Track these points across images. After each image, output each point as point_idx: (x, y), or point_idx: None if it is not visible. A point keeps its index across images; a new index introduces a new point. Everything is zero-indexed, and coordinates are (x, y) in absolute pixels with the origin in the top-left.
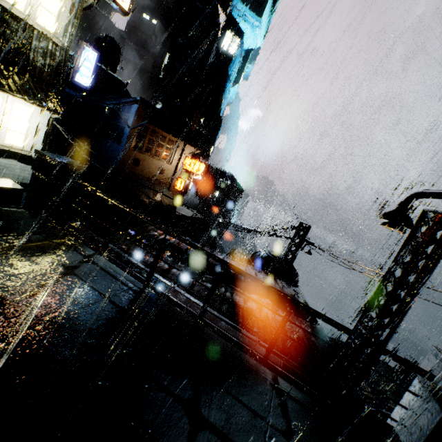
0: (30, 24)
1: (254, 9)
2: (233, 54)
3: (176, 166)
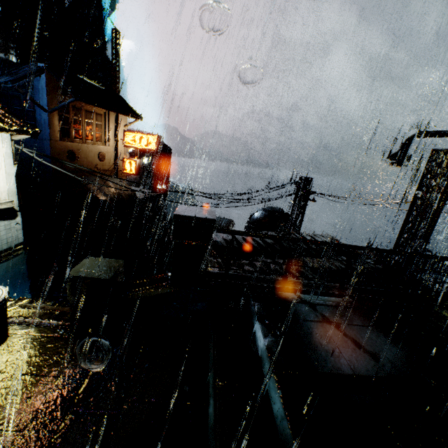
0: None
1: None
2: None
3: (115, 145)
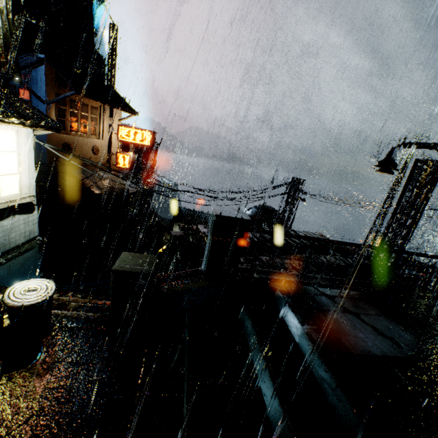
0: None
1: None
2: None
3: (109, 139)
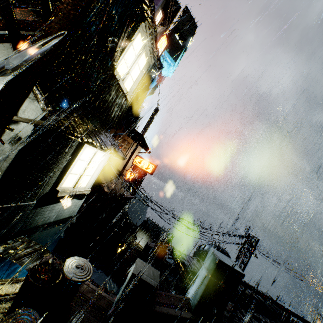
0: (122, 89)
1: (172, 56)
2: (154, 77)
3: (127, 160)
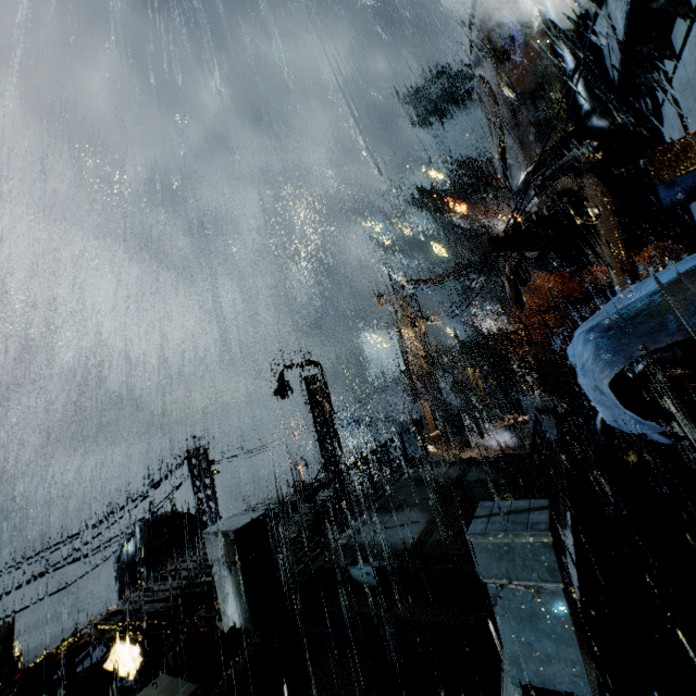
0: None
1: None
2: None
3: None
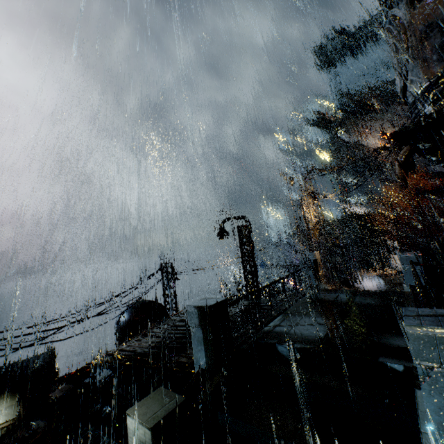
0: None
1: None
2: None
3: None
